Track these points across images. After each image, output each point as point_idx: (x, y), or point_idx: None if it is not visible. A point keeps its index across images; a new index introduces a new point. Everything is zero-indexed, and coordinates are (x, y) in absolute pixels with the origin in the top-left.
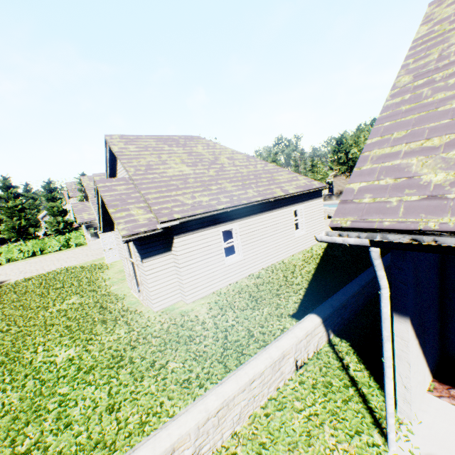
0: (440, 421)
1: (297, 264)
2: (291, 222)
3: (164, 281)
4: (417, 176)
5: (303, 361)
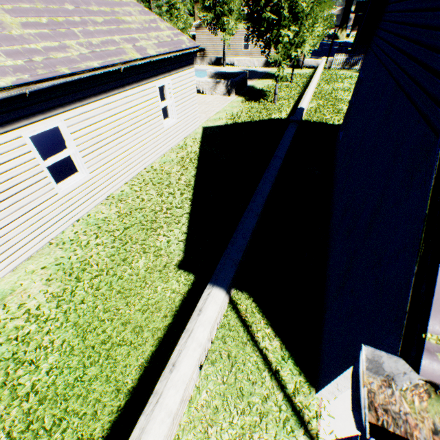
0: None
1: (172, 170)
2: (156, 108)
3: None
4: None
5: (207, 352)
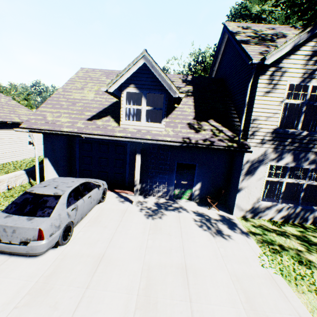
0: None
1: (27, 162)
2: (26, 139)
3: None
4: (47, 118)
5: (13, 187)
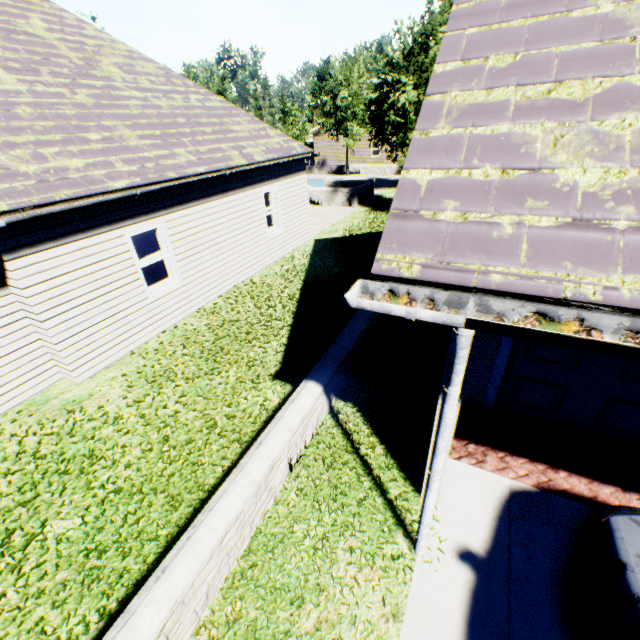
0: (463, 492)
1: (274, 283)
2: (261, 215)
3: (7, 353)
4: (549, 169)
5: (299, 454)
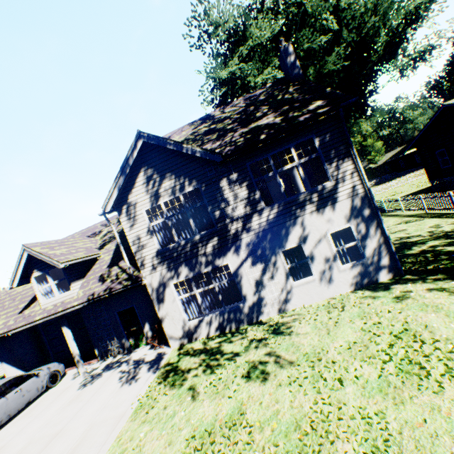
0: None
1: None
2: None
3: None
4: None
5: None
